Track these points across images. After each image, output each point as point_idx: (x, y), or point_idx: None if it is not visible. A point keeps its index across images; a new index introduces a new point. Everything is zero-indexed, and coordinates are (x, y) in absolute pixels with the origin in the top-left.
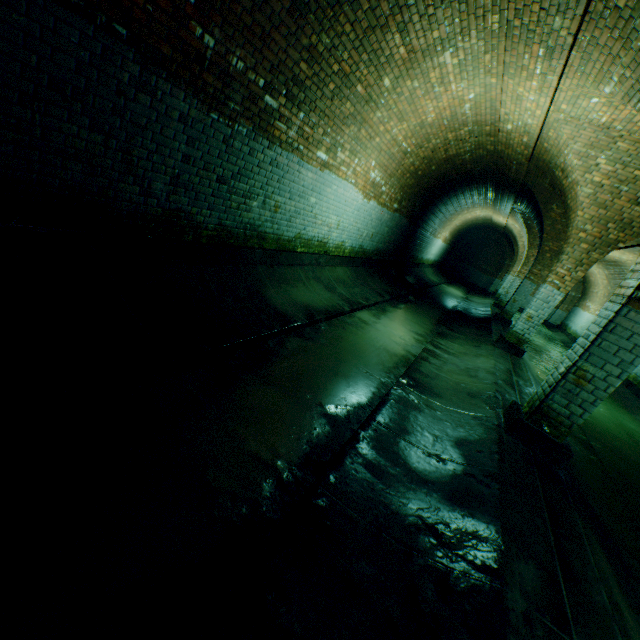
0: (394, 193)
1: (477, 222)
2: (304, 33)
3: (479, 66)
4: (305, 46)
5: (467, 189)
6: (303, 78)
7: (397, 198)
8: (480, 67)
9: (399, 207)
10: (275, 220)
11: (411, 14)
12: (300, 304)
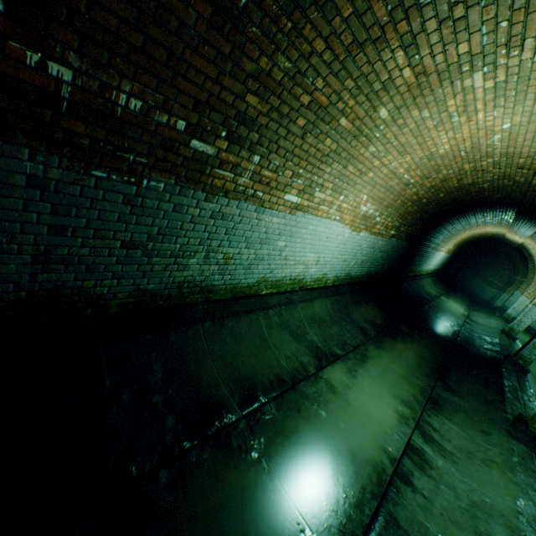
0: (391, 221)
1: (486, 235)
2: (246, 54)
3: (528, 89)
4: (251, 72)
5: (480, 211)
6: (254, 114)
7: (394, 225)
8: (529, 90)
9: (396, 232)
10: (226, 271)
11: (424, 18)
12: (244, 376)
